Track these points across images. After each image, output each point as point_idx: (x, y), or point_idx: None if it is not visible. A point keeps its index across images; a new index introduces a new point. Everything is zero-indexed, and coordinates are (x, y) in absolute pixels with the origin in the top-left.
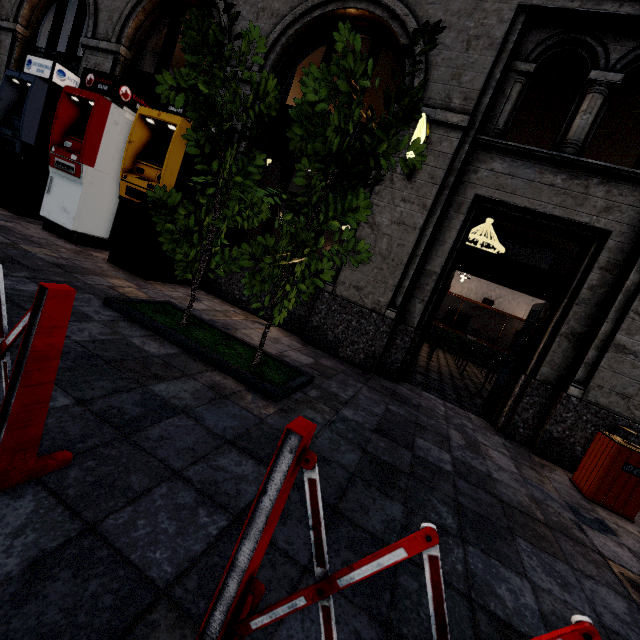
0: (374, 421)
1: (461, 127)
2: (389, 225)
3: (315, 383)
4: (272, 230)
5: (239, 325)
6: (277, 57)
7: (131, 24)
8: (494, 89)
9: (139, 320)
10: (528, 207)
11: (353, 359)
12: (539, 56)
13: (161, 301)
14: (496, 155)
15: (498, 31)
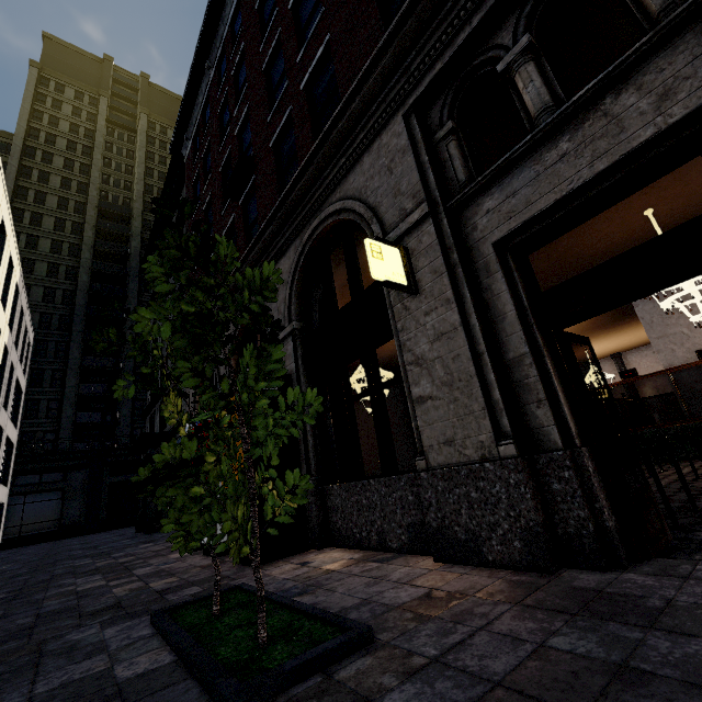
0: (462, 701)
1: (426, 215)
2: (430, 348)
3: (380, 641)
4: (358, 437)
5: (334, 577)
6: (297, 305)
7: (232, 362)
8: (435, 167)
9: (161, 629)
10: (559, 197)
11: (509, 556)
12: (451, 114)
13: (227, 588)
14: (480, 199)
15: (402, 141)
